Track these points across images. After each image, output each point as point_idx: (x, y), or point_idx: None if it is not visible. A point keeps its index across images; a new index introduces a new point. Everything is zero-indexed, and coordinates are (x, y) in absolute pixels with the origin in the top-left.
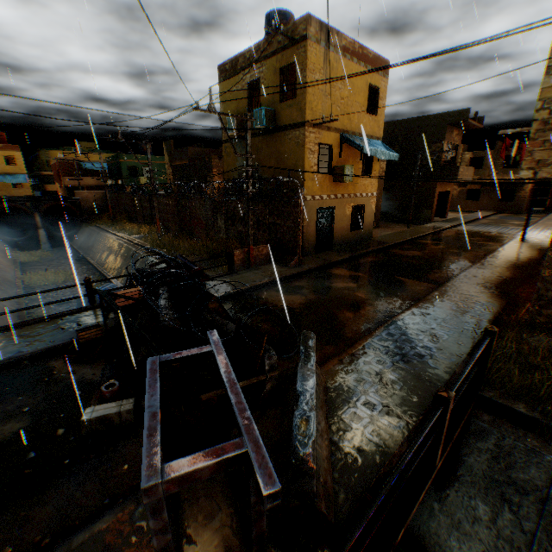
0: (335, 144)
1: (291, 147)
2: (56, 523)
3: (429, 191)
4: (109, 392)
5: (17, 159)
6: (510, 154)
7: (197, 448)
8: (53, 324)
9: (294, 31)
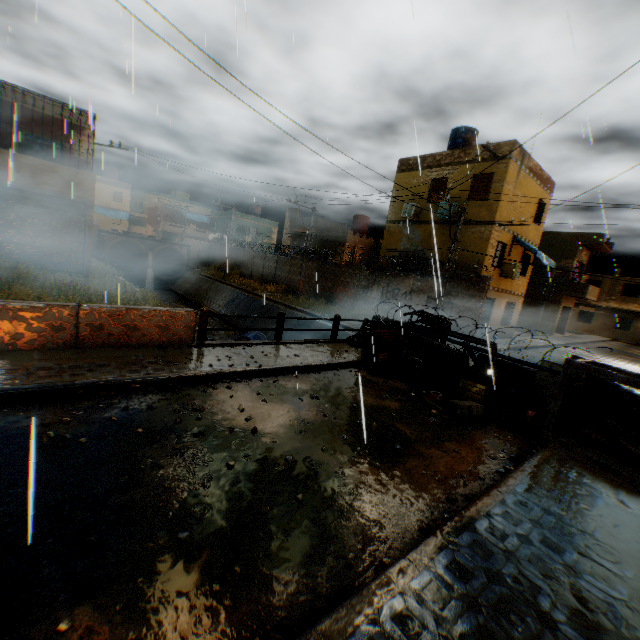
0: (507, 243)
1: (473, 239)
2: (502, 453)
3: (553, 304)
4: (440, 396)
5: (124, 196)
6: (629, 283)
7: (558, 435)
8: (323, 347)
9: (497, 149)
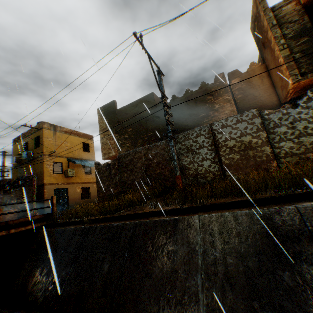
0: (64, 162)
1: (39, 164)
2: None
3: None
4: None
5: None
6: None
7: None
8: None
9: (39, 126)
